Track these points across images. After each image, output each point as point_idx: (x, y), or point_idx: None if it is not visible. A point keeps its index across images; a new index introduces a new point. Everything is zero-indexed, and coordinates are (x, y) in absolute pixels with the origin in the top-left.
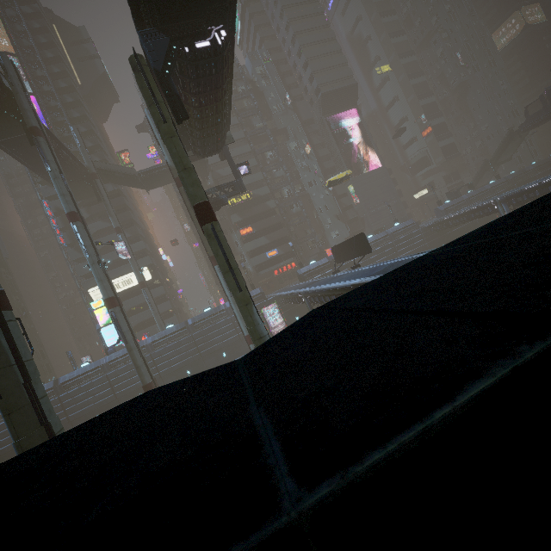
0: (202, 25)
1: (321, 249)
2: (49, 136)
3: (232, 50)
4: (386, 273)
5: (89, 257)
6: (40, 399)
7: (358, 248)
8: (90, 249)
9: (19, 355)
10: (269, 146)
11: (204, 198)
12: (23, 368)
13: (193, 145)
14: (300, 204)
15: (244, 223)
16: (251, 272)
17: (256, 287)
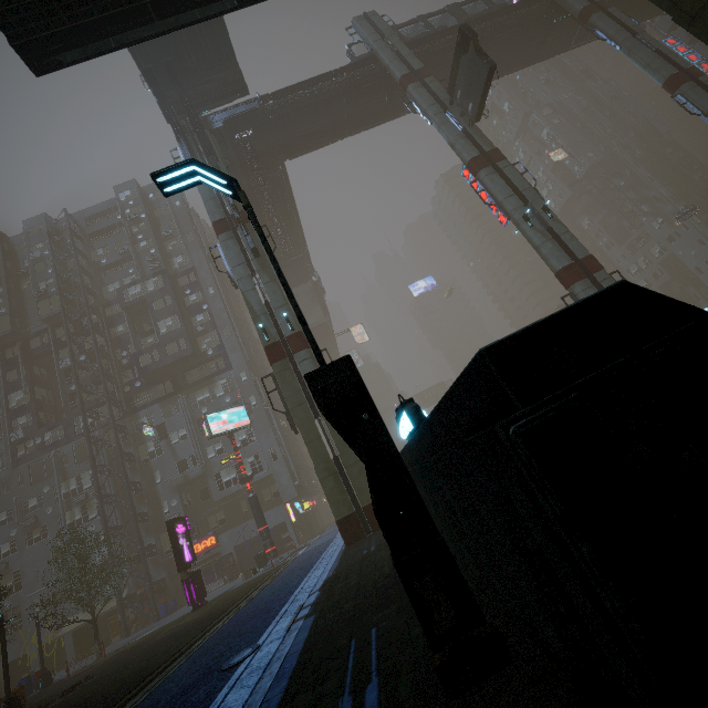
0: None
1: None
2: None
3: None
4: None
5: None
6: None
7: None
8: None
9: None
10: None
11: None
12: None
13: None
14: None
15: None
16: None
17: None
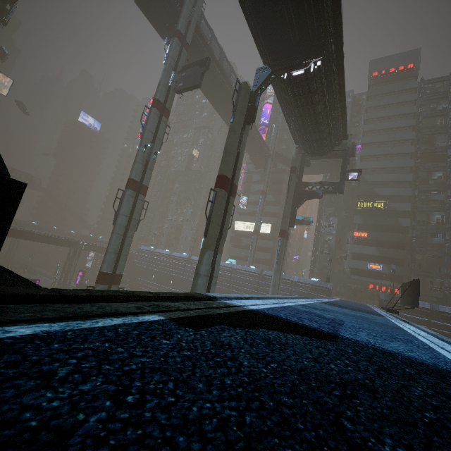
0: (298, 59)
1: (445, 296)
2: (253, 127)
3: (342, 74)
4: (323, 302)
5: None
6: (128, 237)
7: (412, 295)
8: None
9: (132, 214)
10: (441, 167)
11: (224, 172)
12: (130, 220)
13: (302, 144)
14: (445, 236)
15: (362, 227)
16: (346, 271)
17: (342, 286)
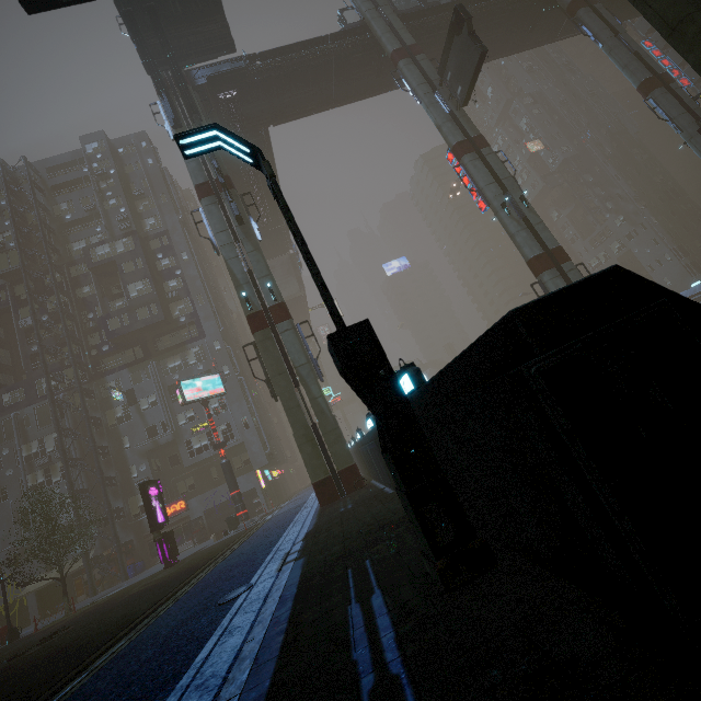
0: None
1: None
2: None
3: None
4: None
5: (682, 133)
6: None
7: None
8: (681, 119)
9: None
10: None
11: None
12: None
13: None
14: None
15: None
16: None
17: None
